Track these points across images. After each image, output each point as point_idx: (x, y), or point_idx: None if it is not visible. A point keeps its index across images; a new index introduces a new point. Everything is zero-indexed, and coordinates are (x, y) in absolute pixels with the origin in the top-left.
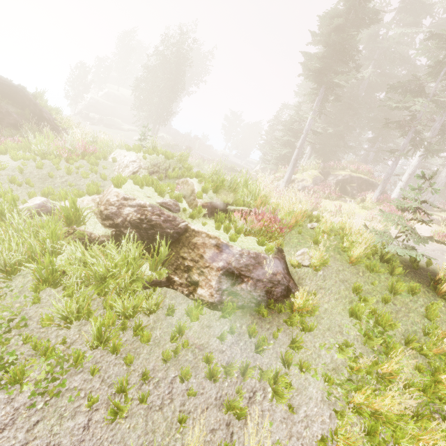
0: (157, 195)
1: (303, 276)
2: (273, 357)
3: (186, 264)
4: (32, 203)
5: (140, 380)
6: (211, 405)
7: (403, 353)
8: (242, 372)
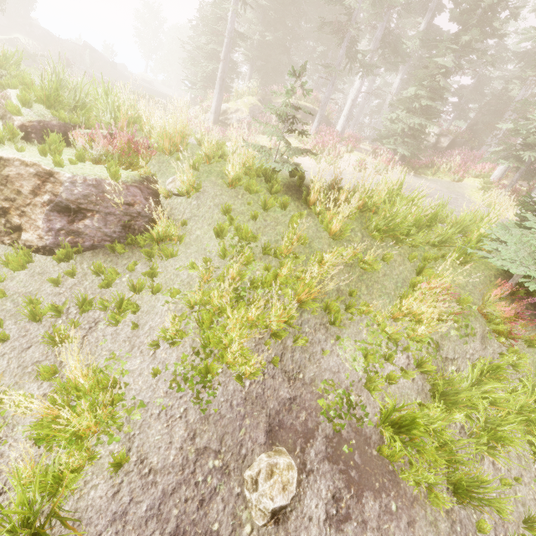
0: None
1: (176, 206)
2: (126, 289)
3: None
4: None
5: None
6: (37, 343)
7: (260, 260)
8: (81, 307)
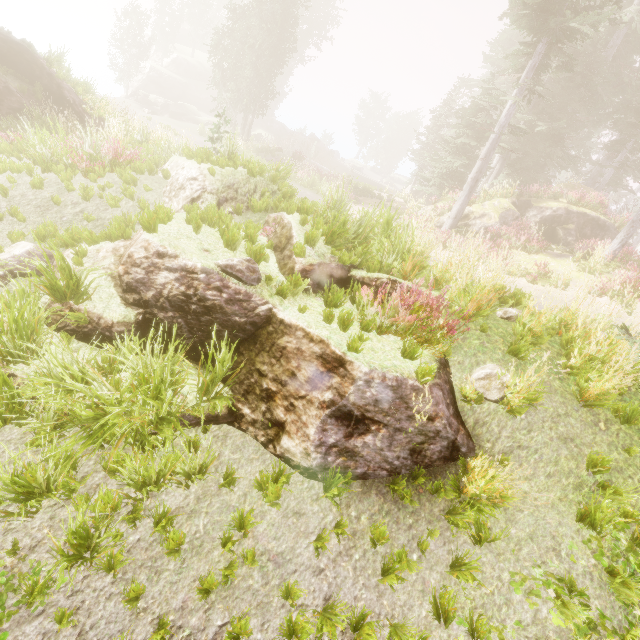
0: (223, 246)
1: (484, 419)
2: (416, 591)
3: (265, 386)
4: (8, 253)
5: (153, 634)
6: None
7: None
8: (352, 625)
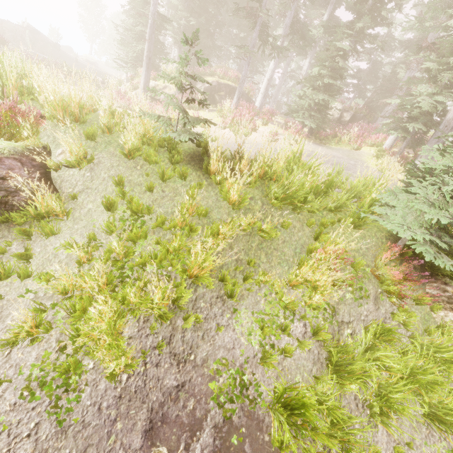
0: None
1: (68, 179)
2: None
3: None
4: None
5: None
6: None
7: (153, 234)
8: None
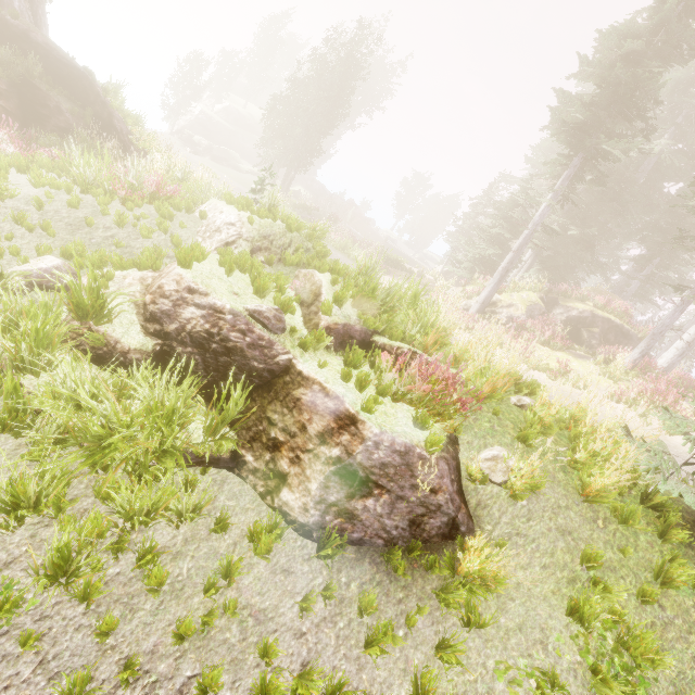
0: (252, 292)
1: (487, 501)
2: (398, 670)
3: (272, 435)
4: (34, 265)
5: (118, 674)
6: None
7: None
8: (328, 694)
